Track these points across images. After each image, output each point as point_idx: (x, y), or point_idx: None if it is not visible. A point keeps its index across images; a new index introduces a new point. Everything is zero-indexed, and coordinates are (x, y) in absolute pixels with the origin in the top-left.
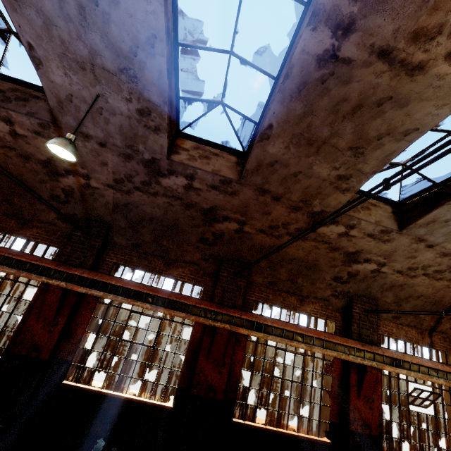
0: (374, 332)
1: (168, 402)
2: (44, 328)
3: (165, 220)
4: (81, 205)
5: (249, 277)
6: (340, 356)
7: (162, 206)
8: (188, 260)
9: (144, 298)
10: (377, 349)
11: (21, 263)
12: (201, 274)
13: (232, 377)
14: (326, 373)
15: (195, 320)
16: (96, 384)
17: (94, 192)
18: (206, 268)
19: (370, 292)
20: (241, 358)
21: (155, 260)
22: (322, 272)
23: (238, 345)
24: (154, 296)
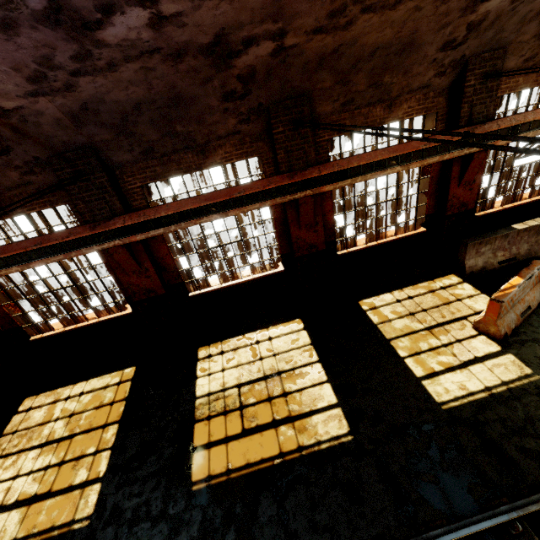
0: (491, 103)
1: (278, 267)
2: (139, 277)
3: (158, 98)
4: (28, 143)
5: (313, 113)
6: (443, 158)
7: (136, 79)
8: (223, 134)
9: (206, 211)
10: (491, 127)
11: (58, 247)
12: (248, 143)
13: (327, 226)
14: (422, 174)
15: (272, 204)
16: (213, 283)
17: (21, 115)
18: (252, 131)
19: (499, 39)
20: (330, 207)
21: (182, 157)
22: (423, 47)
23: (324, 198)
24: (215, 203)
